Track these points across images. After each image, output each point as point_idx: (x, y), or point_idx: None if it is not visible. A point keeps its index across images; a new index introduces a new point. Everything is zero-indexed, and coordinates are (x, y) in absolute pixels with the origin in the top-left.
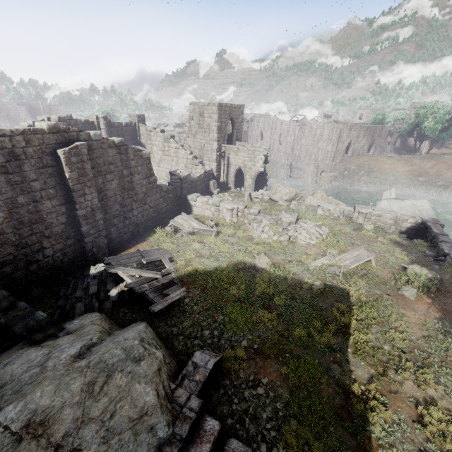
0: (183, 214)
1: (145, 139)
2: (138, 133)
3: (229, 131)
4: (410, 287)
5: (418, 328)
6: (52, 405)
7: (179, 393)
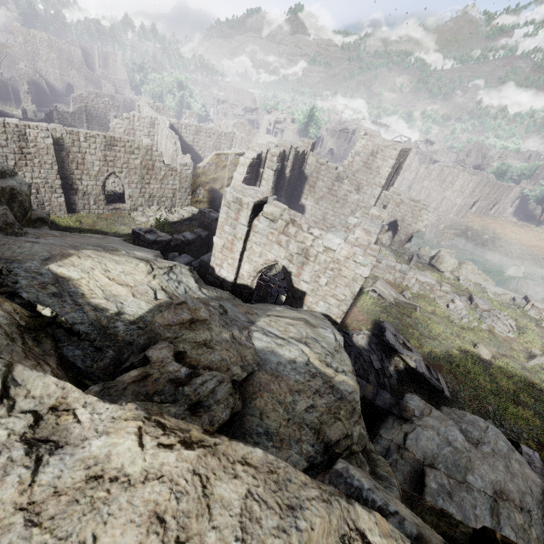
0: (381, 280)
1: (310, 170)
2: (305, 163)
3: None
4: None
5: None
6: (498, 479)
7: (538, 476)
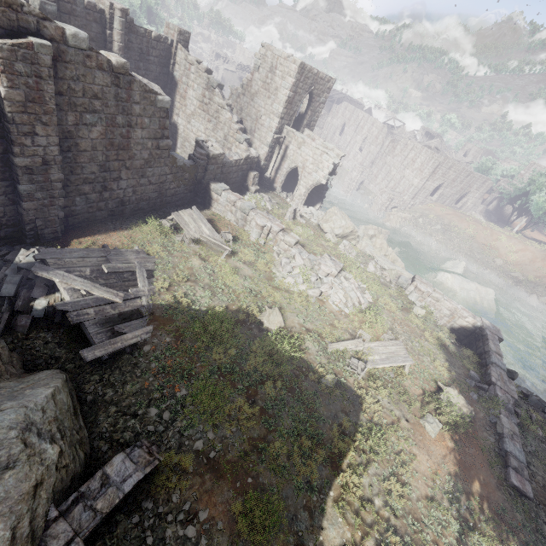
0: (194, 209)
1: (180, 72)
2: (173, 60)
3: (302, 109)
4: (437, 419)
5: (424, 481)
6: None
7: (57, 530)
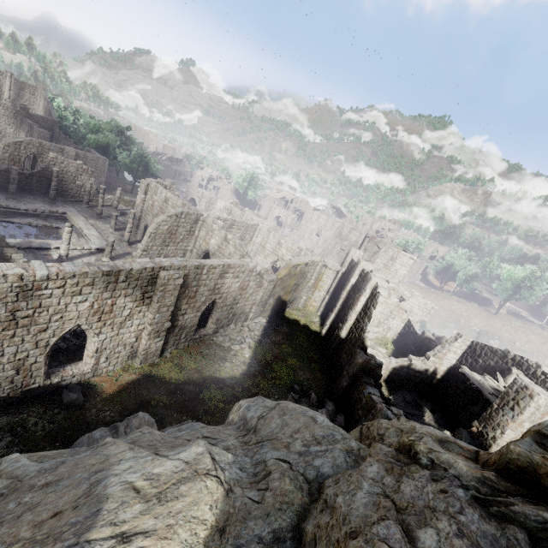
0: None
1: None
2: None
3: None
4: None
5: None
6: None
7: None
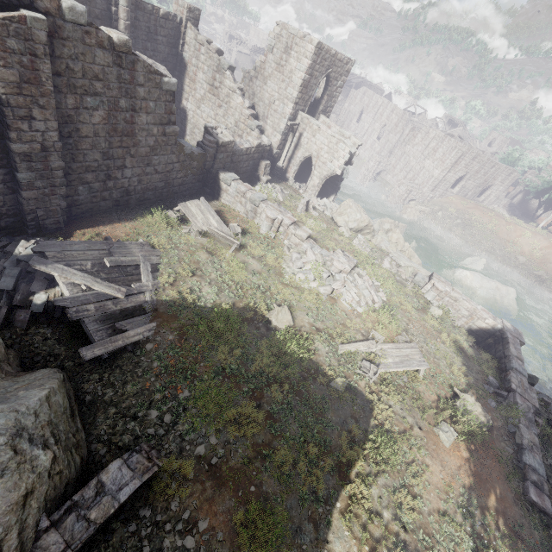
0: (202, 200)
1: (189, 53)
2: (182, 39)
3: (317, 94)
4: (452, 427)
5: (437, 494)
6: None
7: (48, 542)
